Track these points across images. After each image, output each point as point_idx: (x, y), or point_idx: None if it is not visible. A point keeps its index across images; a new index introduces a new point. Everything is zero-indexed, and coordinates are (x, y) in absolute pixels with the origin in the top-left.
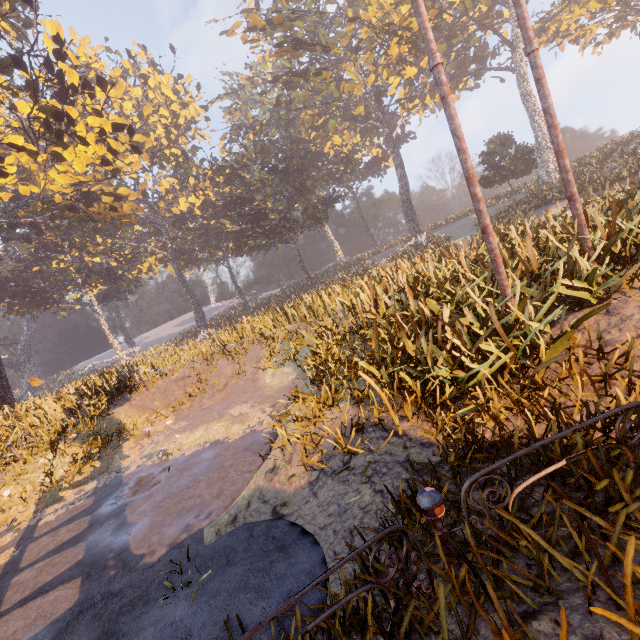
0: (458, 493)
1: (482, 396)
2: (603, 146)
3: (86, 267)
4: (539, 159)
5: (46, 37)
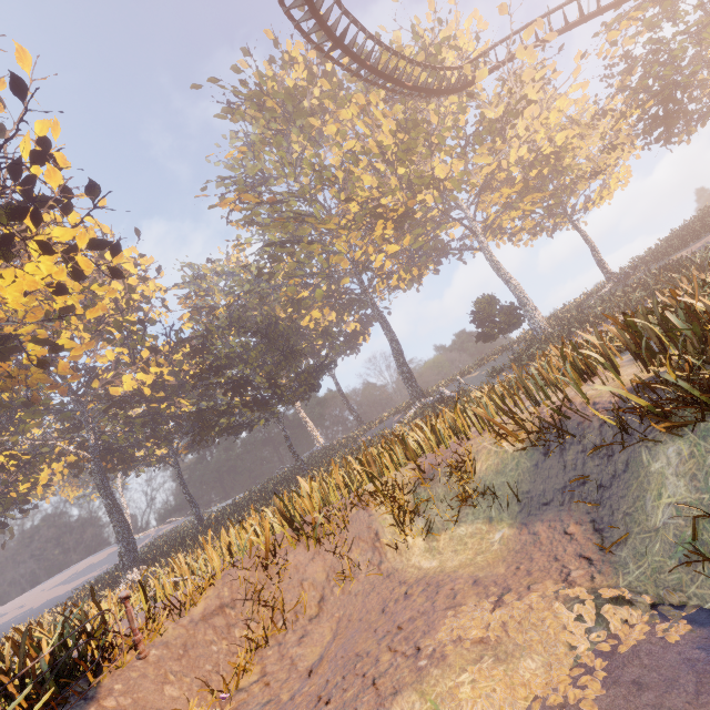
0: None
1: None
2: (562, 308)
3: None
4: (526, 313)
5: (26, 140)
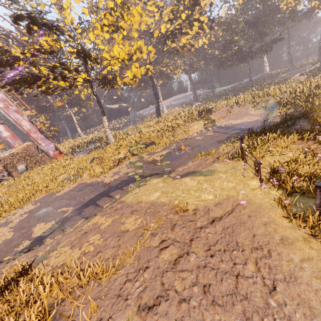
0: None
1: None
2: None
3: (161, 72)
4: None
5: None
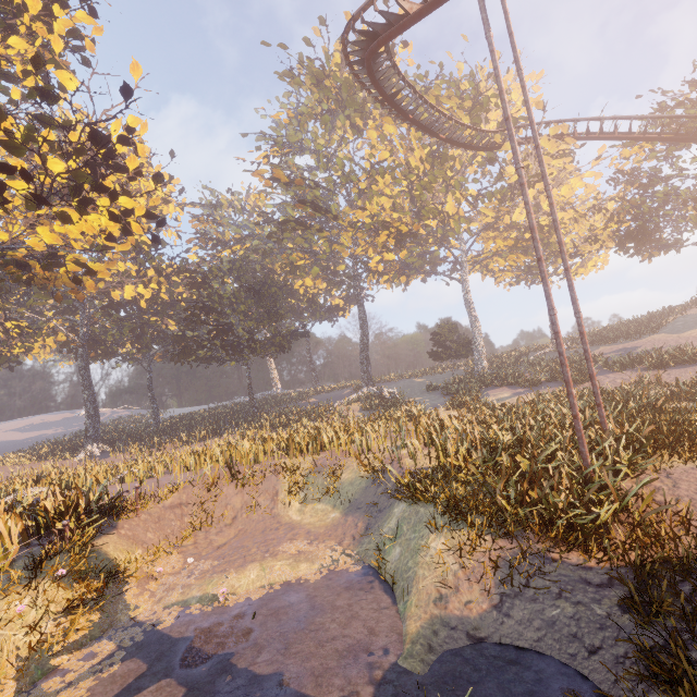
0: (649, 594)
1: (620, 531)
2: (510, 351)
3: None
4: (475, 349)
5: (118, 122)
